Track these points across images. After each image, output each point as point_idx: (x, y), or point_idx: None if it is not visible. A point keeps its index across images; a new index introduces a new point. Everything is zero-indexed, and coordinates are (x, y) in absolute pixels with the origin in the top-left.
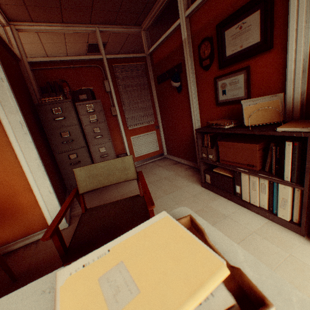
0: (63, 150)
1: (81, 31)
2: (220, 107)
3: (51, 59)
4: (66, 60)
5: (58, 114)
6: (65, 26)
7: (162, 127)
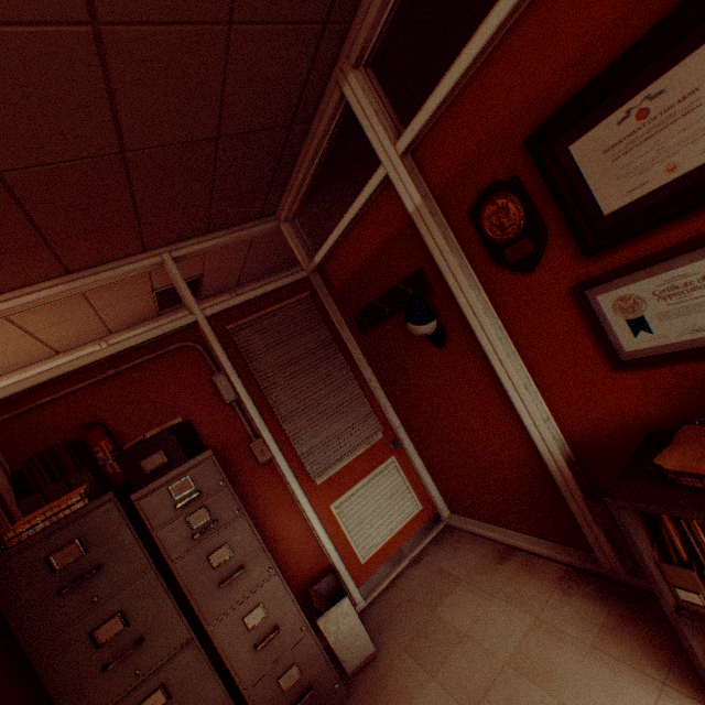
0: (110, 698)
1: (123, 275)
2: (634, 373)
3: (45, 375)
4: (92, 361)
5: (72, 562)
6: (75, 278)
7: (409, 439)
